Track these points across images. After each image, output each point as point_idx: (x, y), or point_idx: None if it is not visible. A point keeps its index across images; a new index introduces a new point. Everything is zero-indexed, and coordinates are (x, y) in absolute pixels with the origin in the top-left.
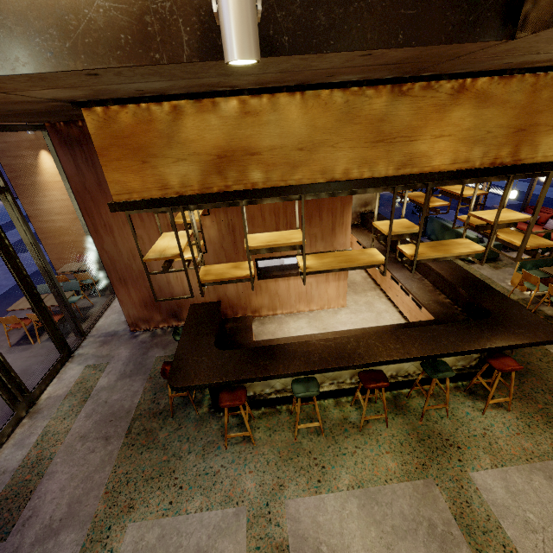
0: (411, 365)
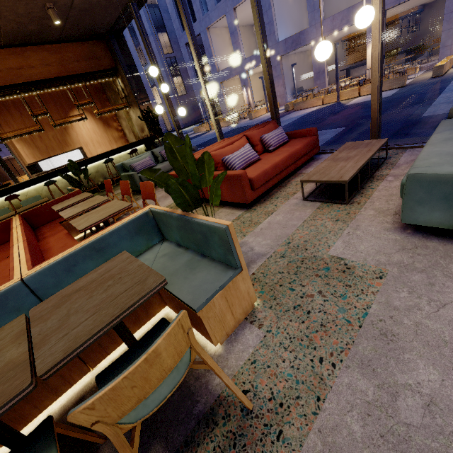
0: None
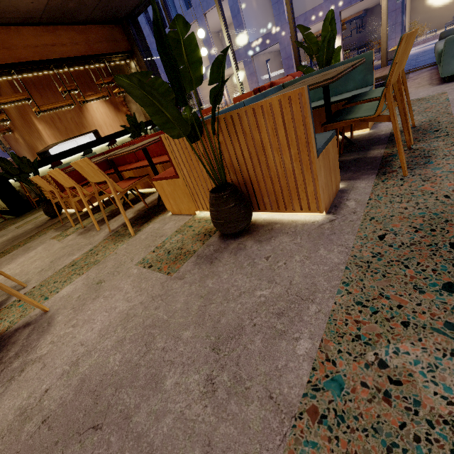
0: (2, 203)
